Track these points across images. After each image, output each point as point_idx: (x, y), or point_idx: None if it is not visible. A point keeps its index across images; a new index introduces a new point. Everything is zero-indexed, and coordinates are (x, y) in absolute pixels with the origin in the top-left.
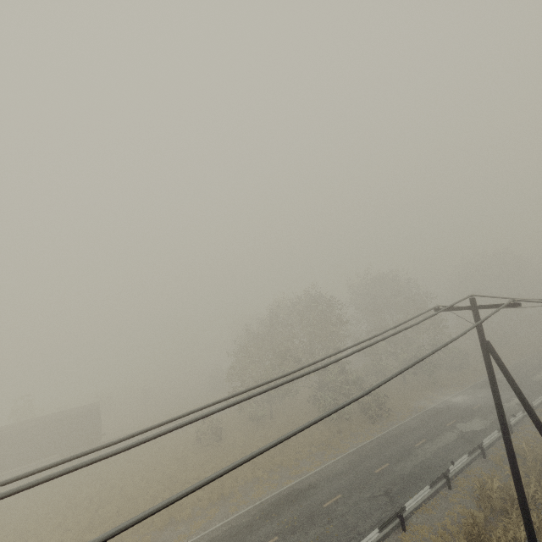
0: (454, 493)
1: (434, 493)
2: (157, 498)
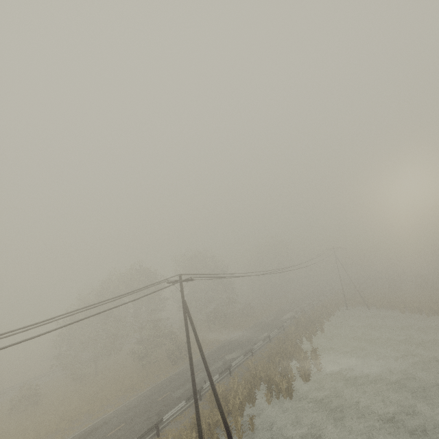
0: (202, 402)
1: (189, 405)
2: None
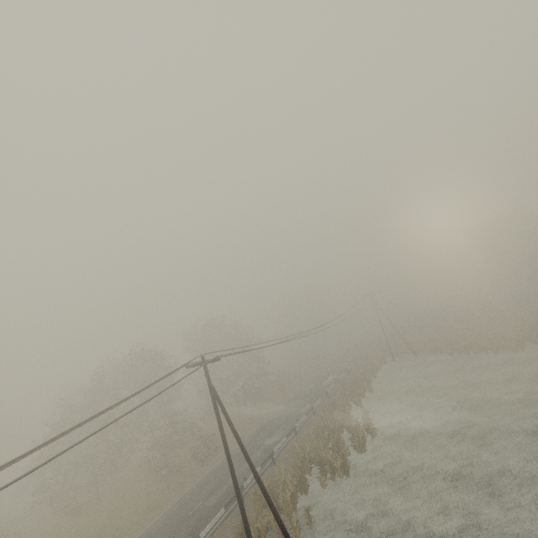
0: (245, 504)
1: (230, 512)
2: None
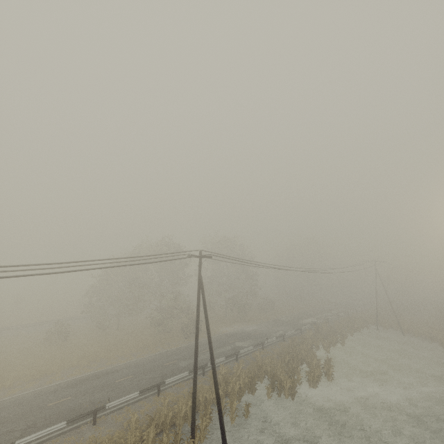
0: (204, 377)
1: (192, 377)
2: None
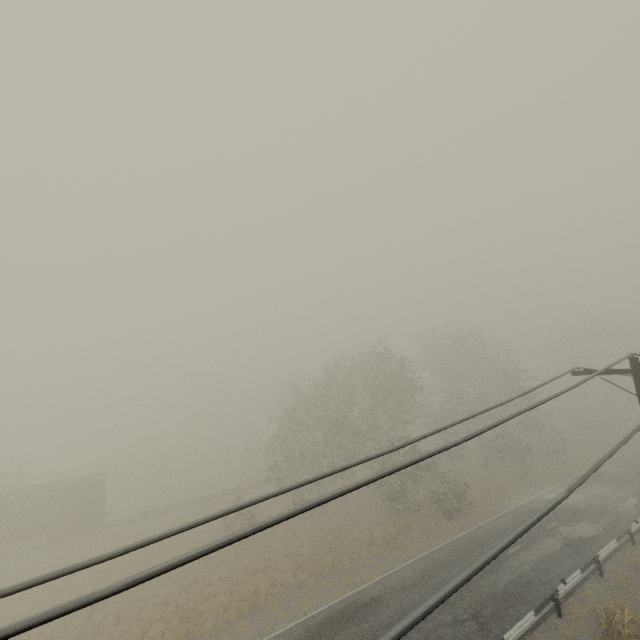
0: (566, 623)
1: (538, 621)
2: (170, 603)
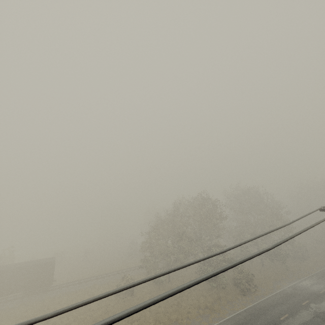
0: None
1: None
2: None
